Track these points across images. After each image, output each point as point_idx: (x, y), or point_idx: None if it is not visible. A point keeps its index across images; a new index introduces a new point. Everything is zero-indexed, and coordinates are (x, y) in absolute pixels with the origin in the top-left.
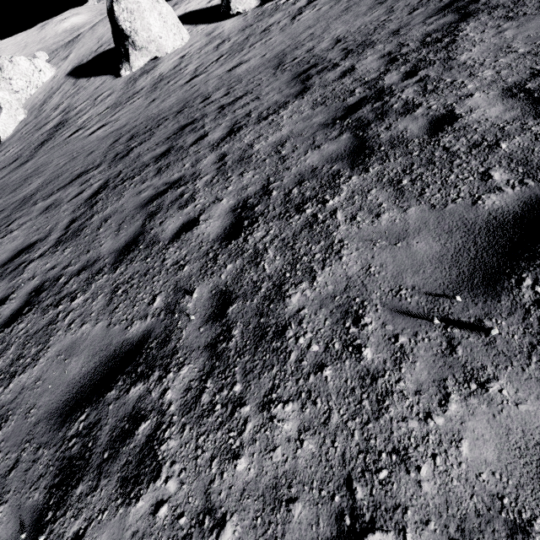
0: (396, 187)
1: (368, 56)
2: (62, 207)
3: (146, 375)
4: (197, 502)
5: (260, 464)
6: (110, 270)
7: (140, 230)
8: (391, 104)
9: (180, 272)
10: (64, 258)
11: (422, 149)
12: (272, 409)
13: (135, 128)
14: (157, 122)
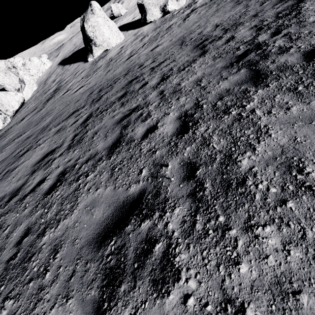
0: (295, 92)
1: (241, 30)
2: (67, 129)
3: (150, 215)
4: (216, 295)
5: (258, 268)
6: (106, 158)
7: (120, 135)
8: (269, 50)
9: (154, 155)
10: (75, 155)
11: (304, 69)
12: (254, 231)
13: (101, 86)
14: (114, 81)
